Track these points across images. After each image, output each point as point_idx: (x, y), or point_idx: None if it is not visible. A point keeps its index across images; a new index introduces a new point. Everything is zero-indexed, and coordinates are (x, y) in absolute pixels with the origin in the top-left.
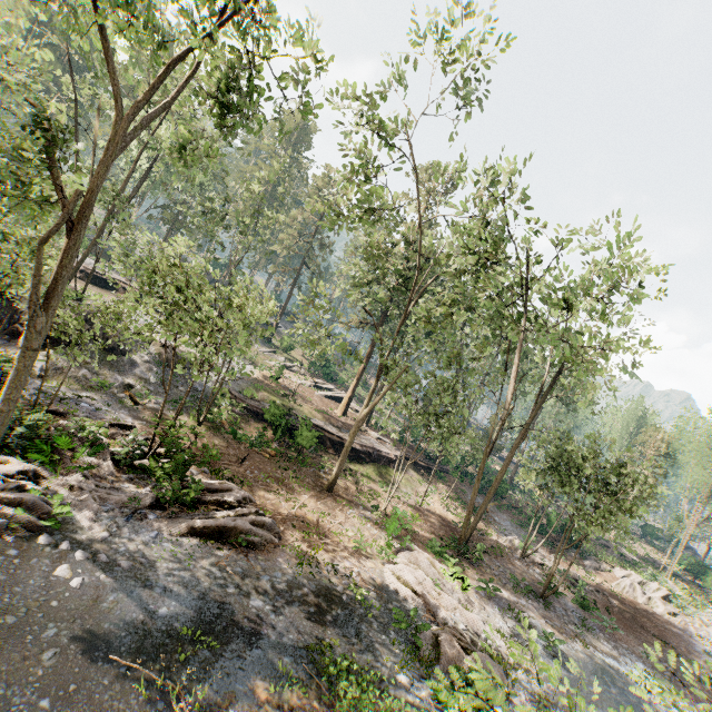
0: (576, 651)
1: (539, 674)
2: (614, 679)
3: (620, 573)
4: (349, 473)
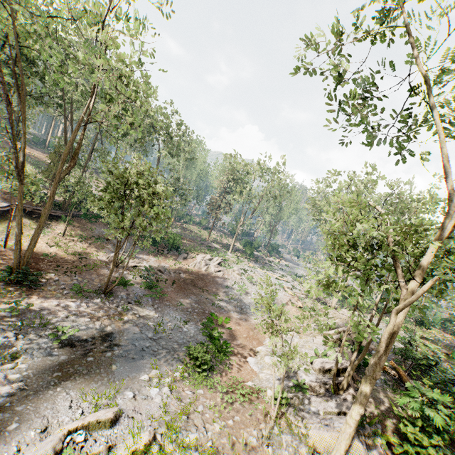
0: (106, 327)
1: (4, 382)
2: (132, 336)
3: (200, 257)
4: None
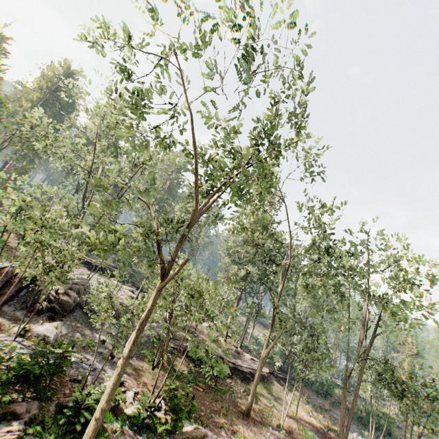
0: None
1: None
2: None
3: None
4: (247, 394)
